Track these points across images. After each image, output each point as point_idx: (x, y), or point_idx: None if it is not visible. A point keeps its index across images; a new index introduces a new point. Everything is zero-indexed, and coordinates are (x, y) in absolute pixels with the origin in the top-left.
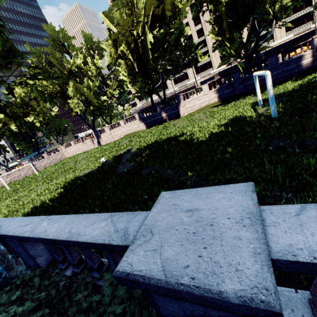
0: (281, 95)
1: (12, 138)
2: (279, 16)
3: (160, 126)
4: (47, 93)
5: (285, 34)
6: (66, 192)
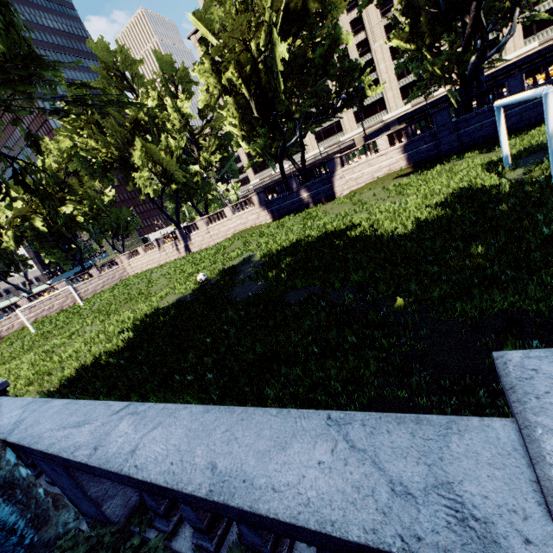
0: (546, 146)
1: (38, 244)
2: (522, 3)
3: (298, 214)
4: (96, 163)
5: (523, 43)
6: (138, 338)
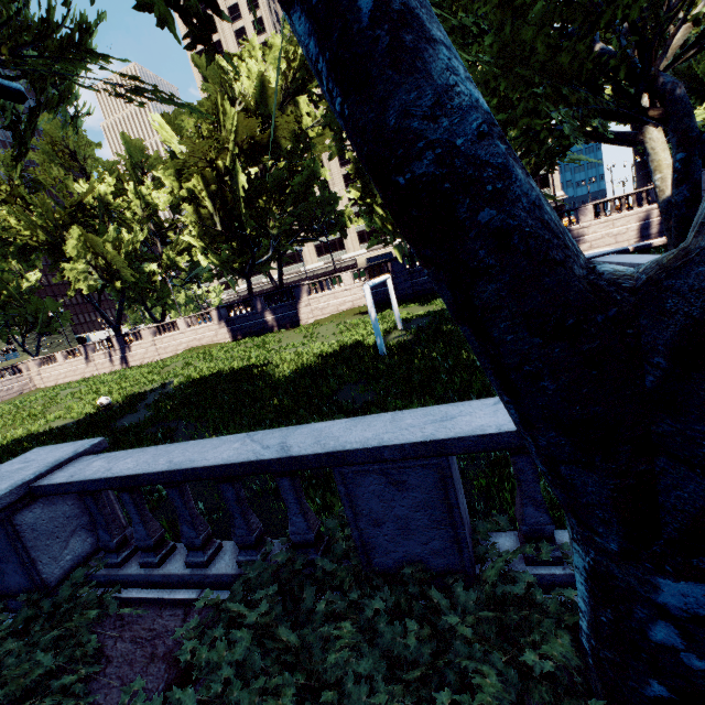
0: (435, 314)
1: None
2: None
3: (256, 338)
4: (13, 243)
5: None
6: None
